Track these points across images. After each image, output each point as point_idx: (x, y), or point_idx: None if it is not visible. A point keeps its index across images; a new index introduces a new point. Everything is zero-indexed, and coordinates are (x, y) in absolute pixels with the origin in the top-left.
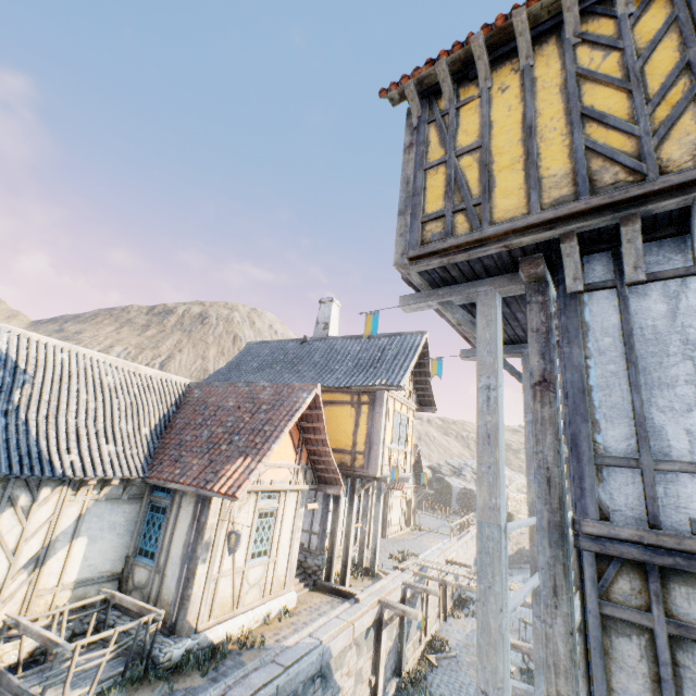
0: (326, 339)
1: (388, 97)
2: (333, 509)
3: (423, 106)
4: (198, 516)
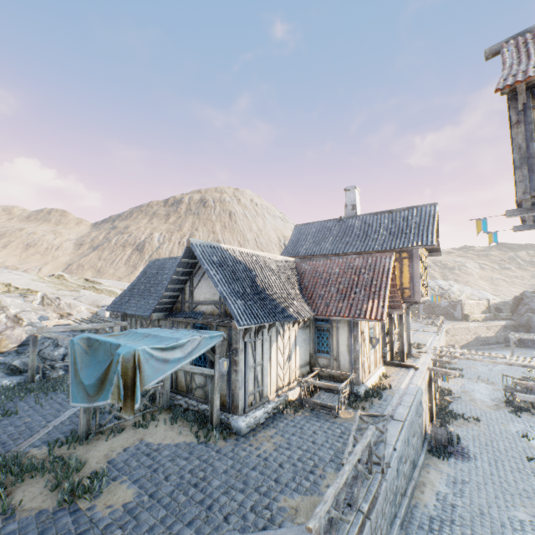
0: (357, 217)
1: (501, 92)
2: (388, 322)
3: (526, 96)
4: (352, 331)
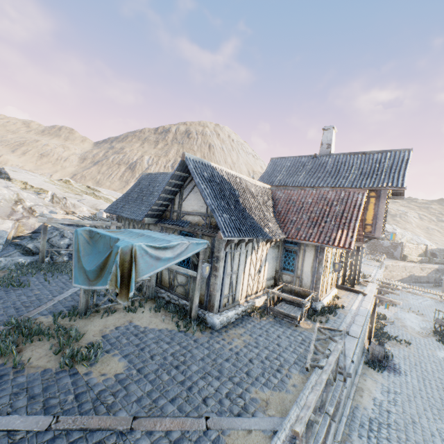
0: (330, 155)
1: None
2: (345, 252)
3: None
4: (318, 255)
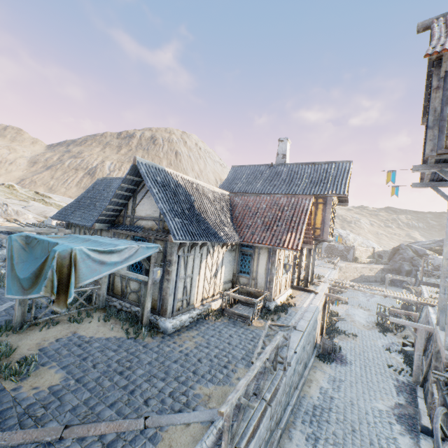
0: (285, 165)
1: (429, 58)
2: (299, 255)
3: None
4: (270, 257)
